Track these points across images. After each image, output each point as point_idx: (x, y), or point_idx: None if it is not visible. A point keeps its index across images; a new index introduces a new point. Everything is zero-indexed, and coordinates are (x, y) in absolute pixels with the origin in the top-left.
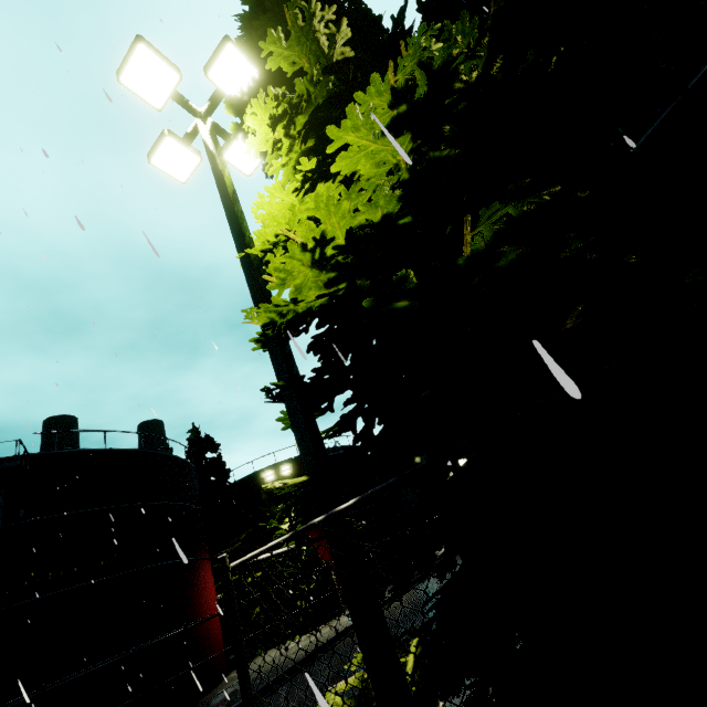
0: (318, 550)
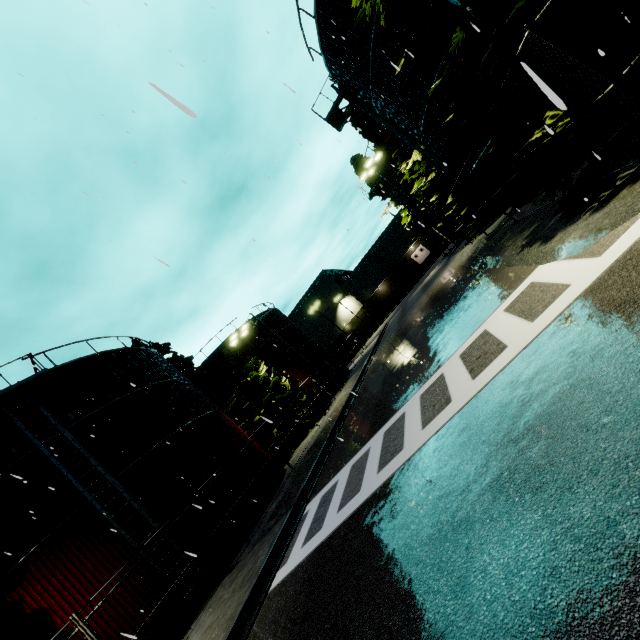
0: None
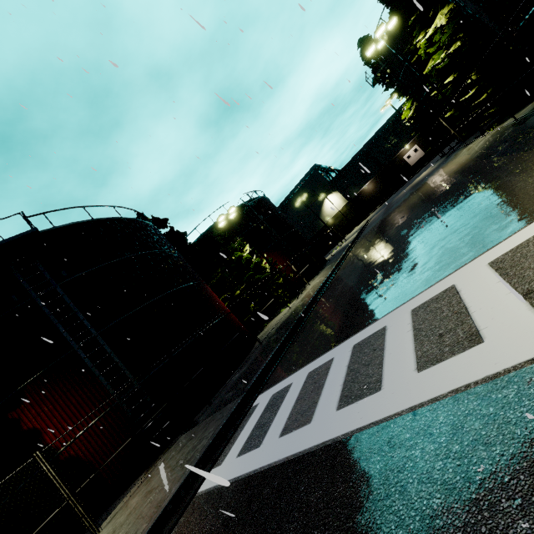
0: None
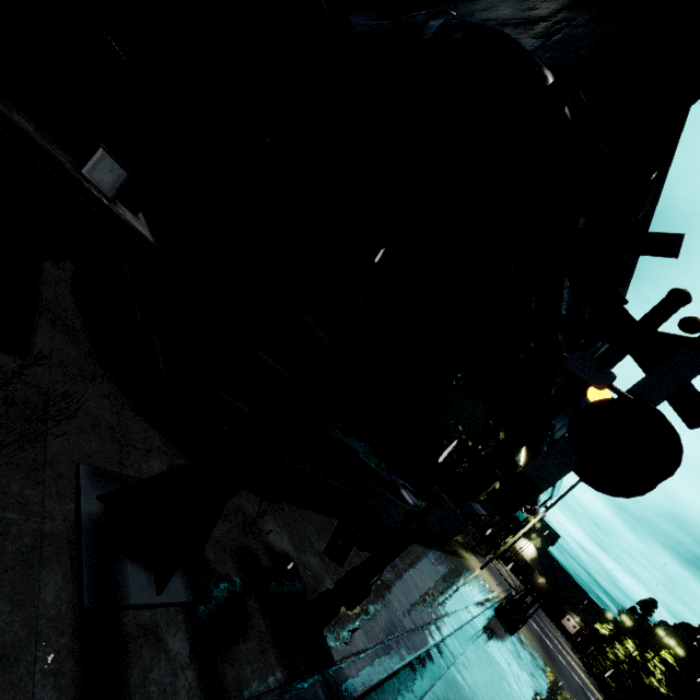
0: None
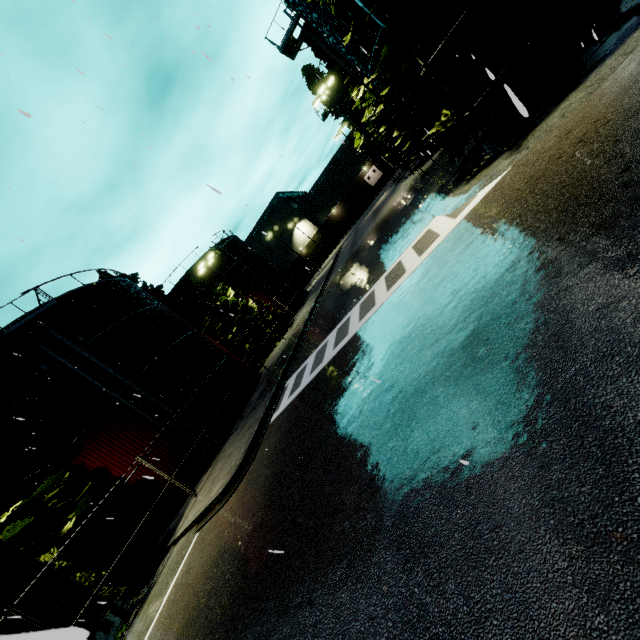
0: None
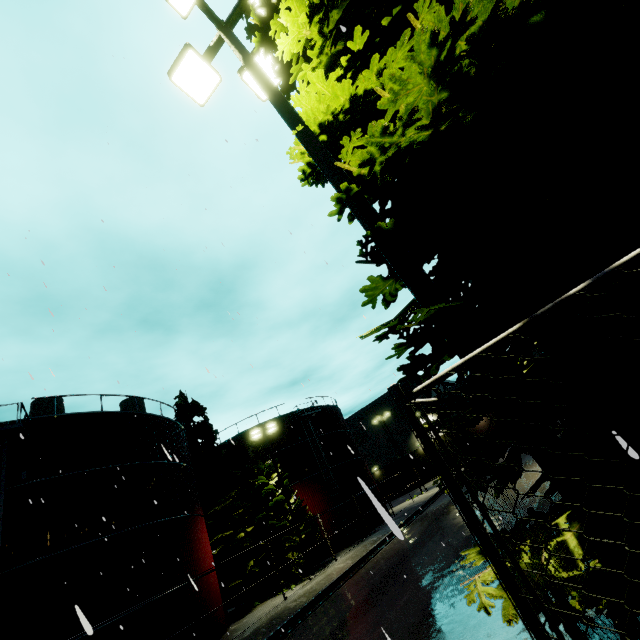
0: (304, 504)
